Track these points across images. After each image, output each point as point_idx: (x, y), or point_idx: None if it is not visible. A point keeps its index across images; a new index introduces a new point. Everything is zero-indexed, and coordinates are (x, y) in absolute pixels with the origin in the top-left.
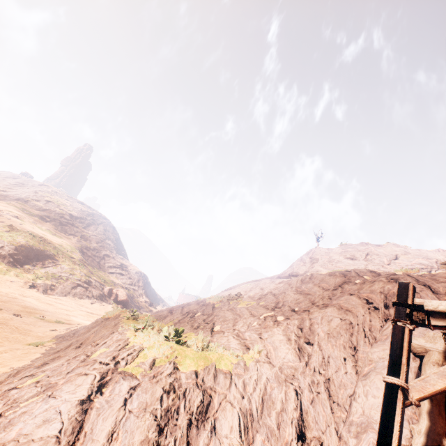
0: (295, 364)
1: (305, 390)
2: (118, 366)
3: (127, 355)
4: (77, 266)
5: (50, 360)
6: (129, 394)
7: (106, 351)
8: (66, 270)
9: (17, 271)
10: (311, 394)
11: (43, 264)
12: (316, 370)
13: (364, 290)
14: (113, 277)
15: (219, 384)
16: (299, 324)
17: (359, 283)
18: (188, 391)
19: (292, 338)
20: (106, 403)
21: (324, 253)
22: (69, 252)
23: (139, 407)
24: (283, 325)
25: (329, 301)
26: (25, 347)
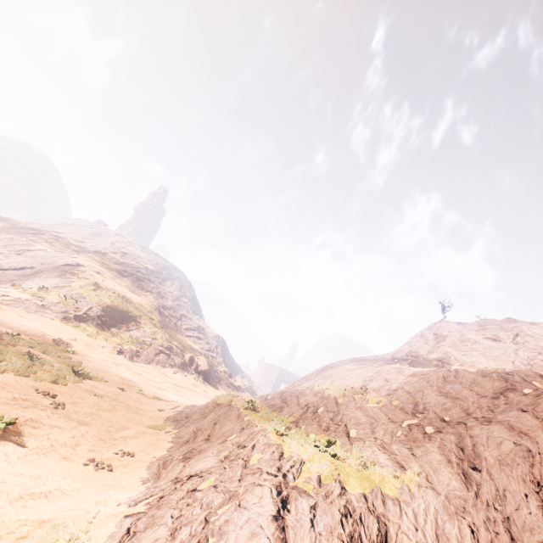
0: (462, 494)
1: (481, 528)
2: (288, 479)
3: (291, 467)
4: (157, 329)
5: (189, 453)
6: (312, 513)
7: (263, 458)
8: (148, 334)
9: (105, 334)
10: (489, 534)
11: (127, 327)
12: (489, 504)
13: (542, 408)
14: (190, 341)
15: (389, 511)
16: (457, 441)
17: (530, 395)
18: (363, 516)
19: (452, 459)
20: (297, 522)
21: (453, 329)
22: (149, 313)
23: (325, 529)
24: (436, 439)
25: (492, 414)
26: (149, 431)
